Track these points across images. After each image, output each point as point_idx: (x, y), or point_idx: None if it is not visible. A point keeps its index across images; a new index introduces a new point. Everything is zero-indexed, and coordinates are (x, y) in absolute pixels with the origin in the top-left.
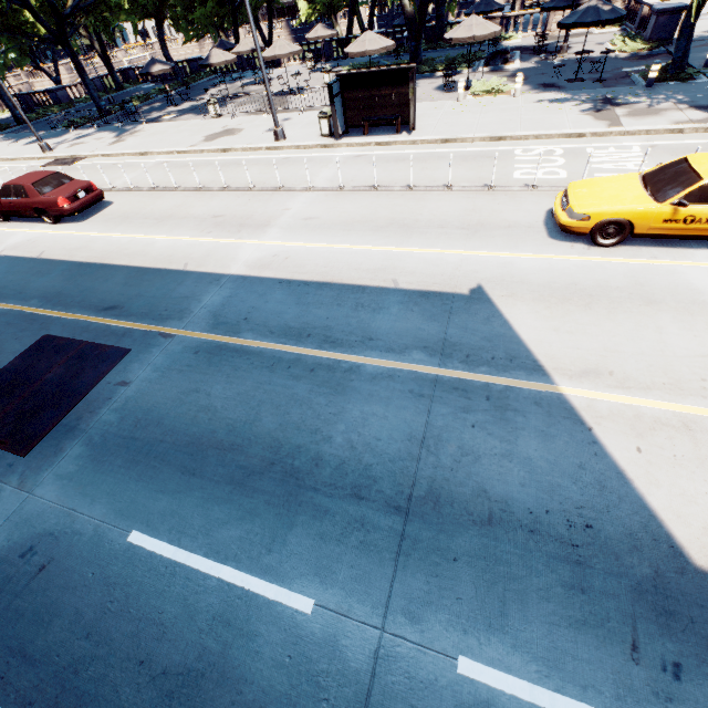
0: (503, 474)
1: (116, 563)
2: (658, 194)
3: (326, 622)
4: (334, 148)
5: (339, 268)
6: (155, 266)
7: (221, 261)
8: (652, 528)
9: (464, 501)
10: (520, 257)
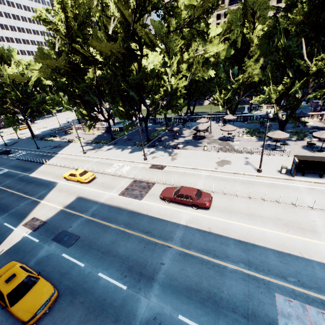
0: None
1: None
2: None
3: None
4: (292, 181)
5: None
6: (283, 250)
7: (319, 254)
8: None
9: None
10: None
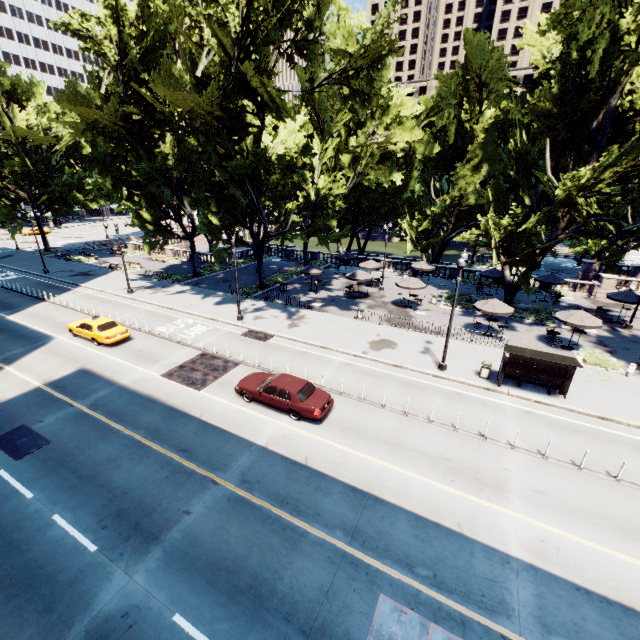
0: None
1: None
2: None
3: None
4: (496, 393)
5: (625, 585)
6: (428, 516)
7: (492, 532)
8: None
9: None
10: None
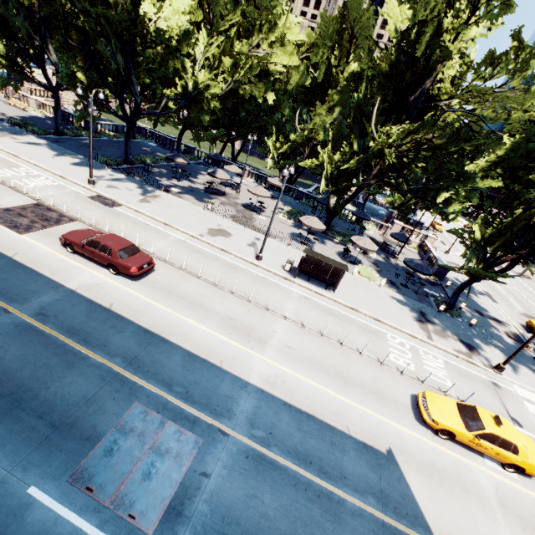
0: None
1: None
2: (467, 424)
3: None
4: (291, 282)
5: (315, 403)
6: (200, 354)
7: (244, 368)
8: None
9: None
10: (405, 430)
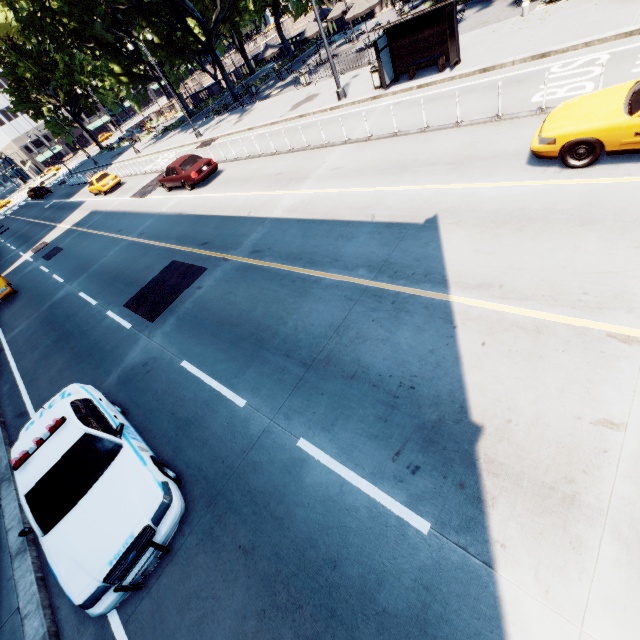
0: (376, 351)
1: (174, 373)
2: (636, 104)
3: (248, 412)
4: (382, 99)
5: (339, 208)
6: (233, 214)
7: (270, 208)
8: (456, 394)
9: (343, 364)
10: (486, 186)
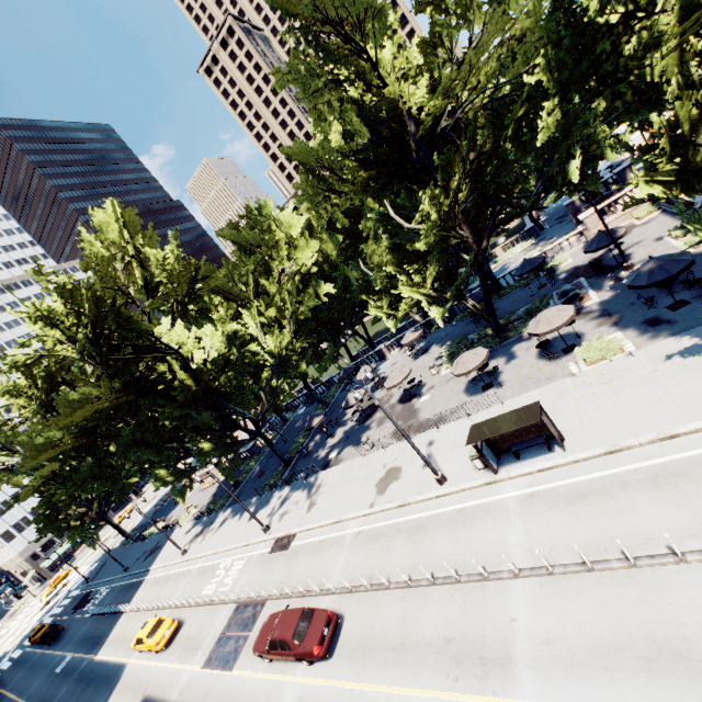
0: None
1: None
2: None
3: None
4: (498, 484)
5: None
6: None
7: None
8: None
9: None
10: None
